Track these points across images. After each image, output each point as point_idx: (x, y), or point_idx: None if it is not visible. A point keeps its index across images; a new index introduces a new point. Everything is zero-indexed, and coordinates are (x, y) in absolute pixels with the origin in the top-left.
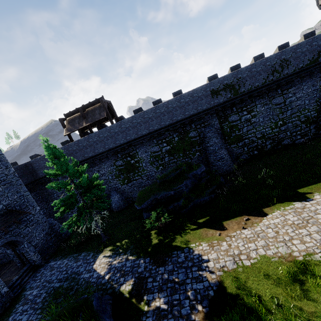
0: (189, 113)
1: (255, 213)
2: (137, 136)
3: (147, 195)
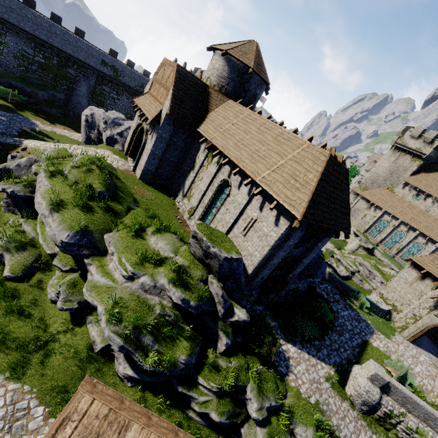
0: (78, 56)
1: (76, 131)
2: (18, 24)
3: (2, 75)
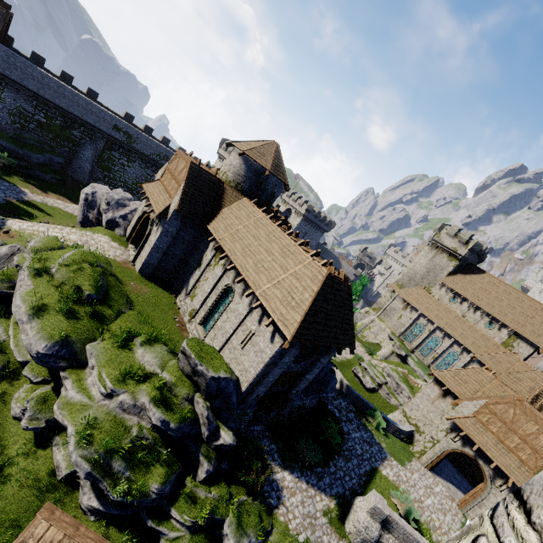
0: (87, 119)
1: (72, 201)
2: (20, 81)
3: None
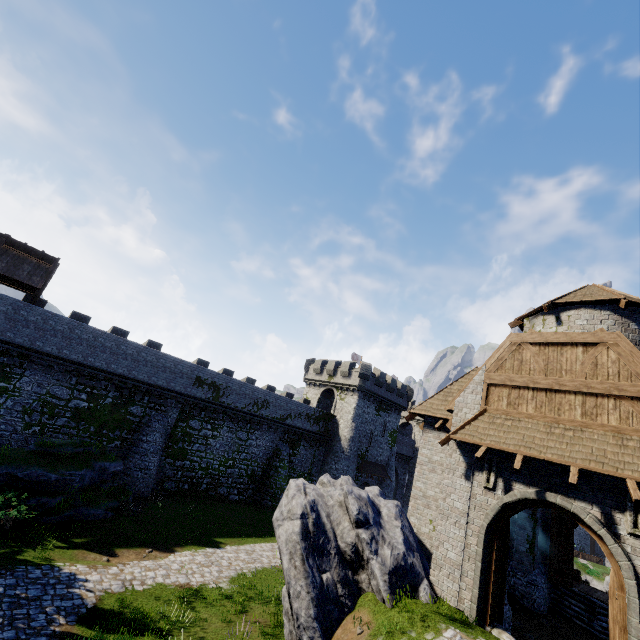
0: (157, 381)
1: (162, 549)
2: (57, 352)
3: None
